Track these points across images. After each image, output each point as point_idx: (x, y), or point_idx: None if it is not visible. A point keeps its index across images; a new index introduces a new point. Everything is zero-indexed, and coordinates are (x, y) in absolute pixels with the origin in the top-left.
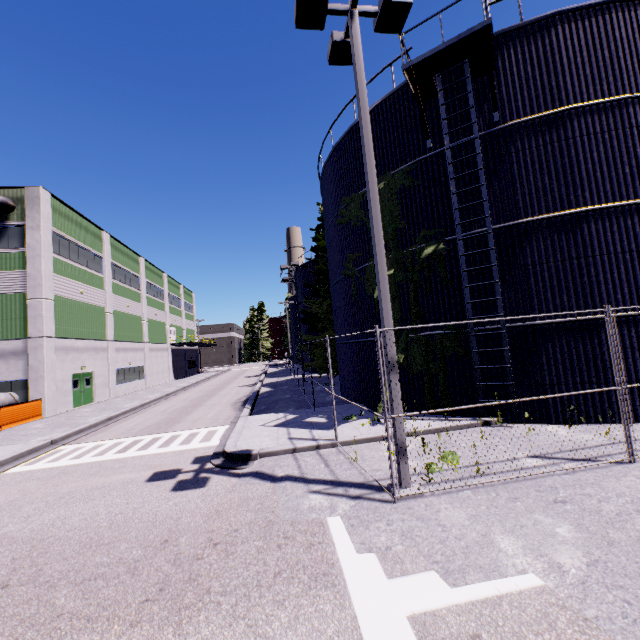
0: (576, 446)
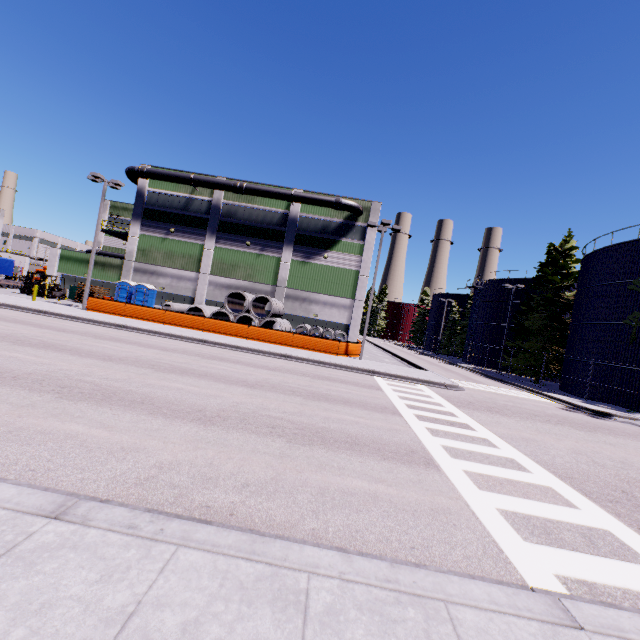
0: None
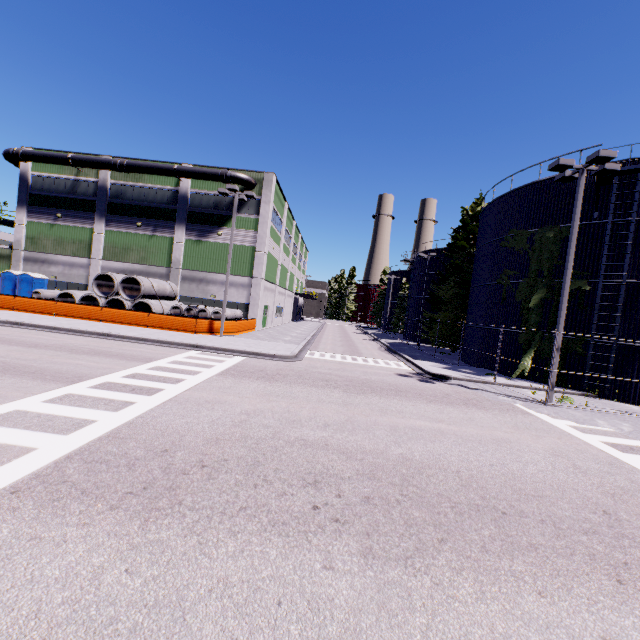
0: None
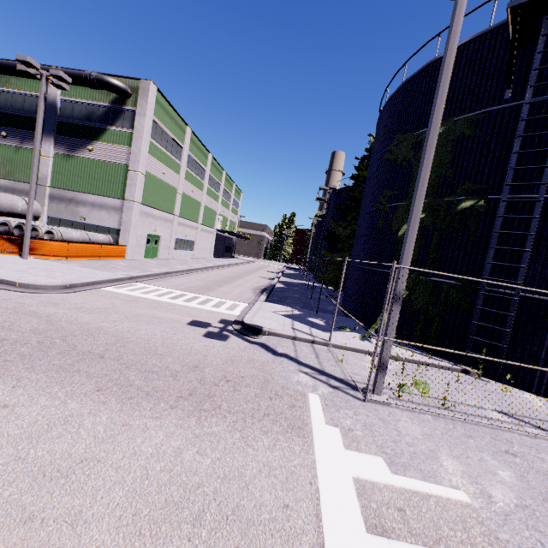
0: (547, 419)
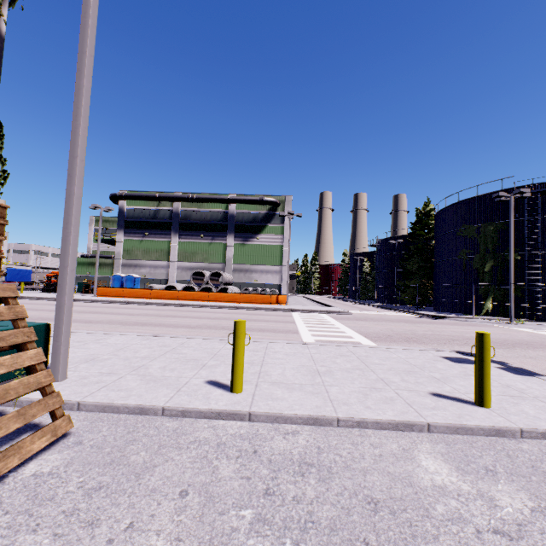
0: None
